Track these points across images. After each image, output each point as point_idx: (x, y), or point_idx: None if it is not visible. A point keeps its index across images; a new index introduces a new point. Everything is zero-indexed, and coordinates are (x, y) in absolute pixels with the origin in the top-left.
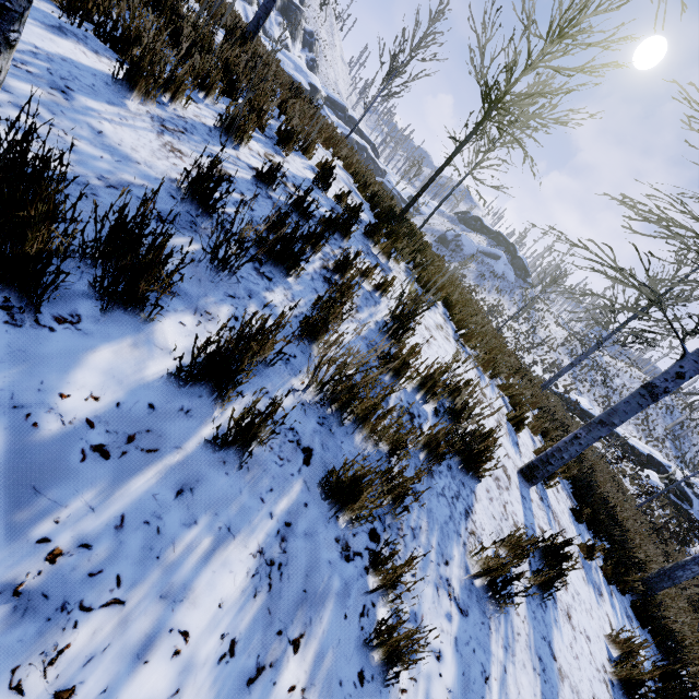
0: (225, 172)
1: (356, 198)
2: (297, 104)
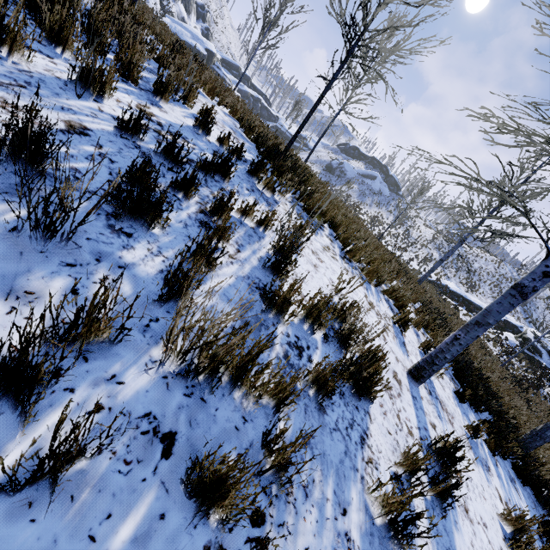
0: (79, 125)
1: (242, 140)
2: (176, 58)
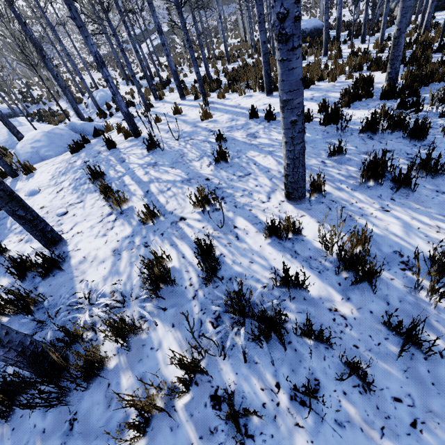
0: None
1: None
2: None
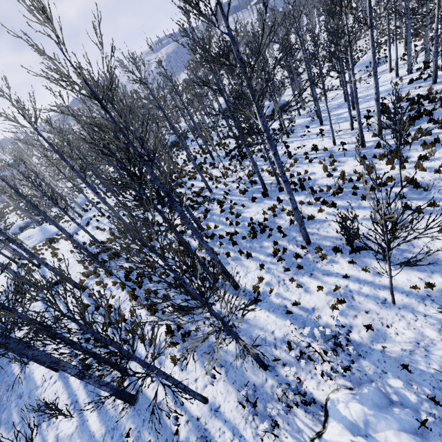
0: None
1: None
2: None
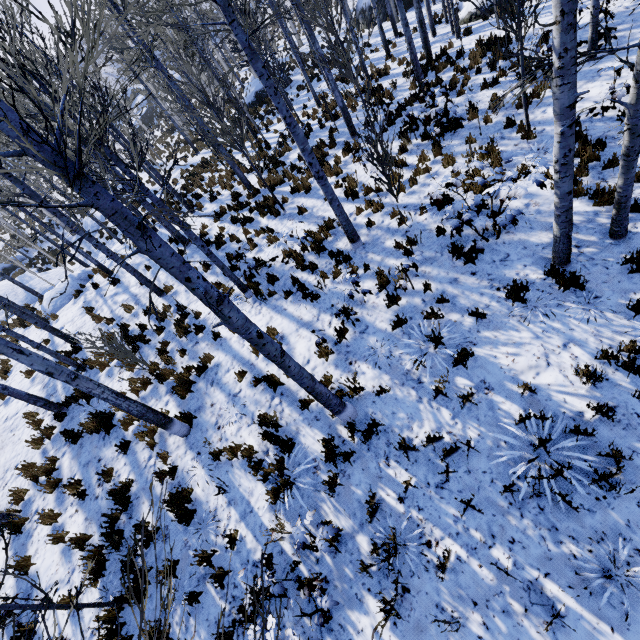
0: None
1: None
2: None
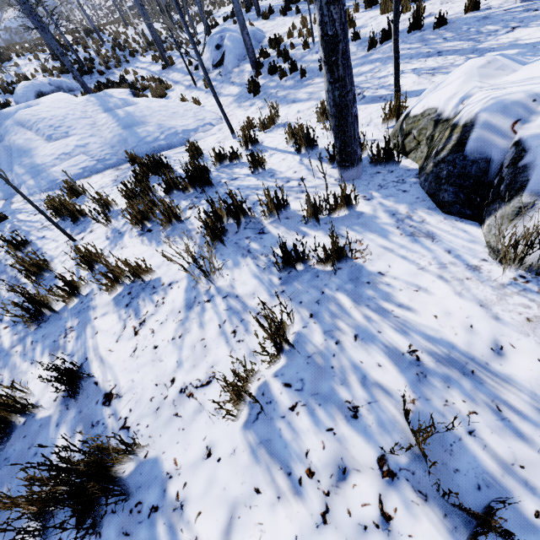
0: None
1: None
2: None
